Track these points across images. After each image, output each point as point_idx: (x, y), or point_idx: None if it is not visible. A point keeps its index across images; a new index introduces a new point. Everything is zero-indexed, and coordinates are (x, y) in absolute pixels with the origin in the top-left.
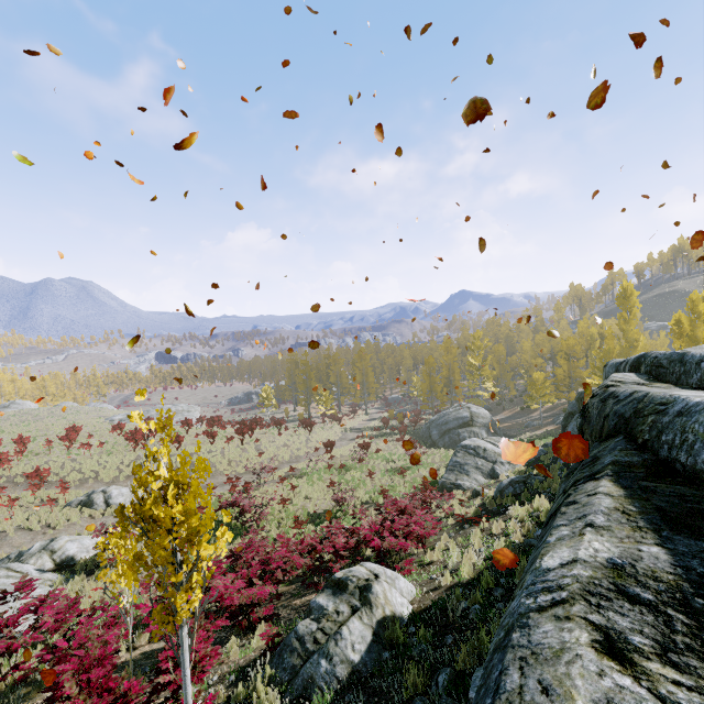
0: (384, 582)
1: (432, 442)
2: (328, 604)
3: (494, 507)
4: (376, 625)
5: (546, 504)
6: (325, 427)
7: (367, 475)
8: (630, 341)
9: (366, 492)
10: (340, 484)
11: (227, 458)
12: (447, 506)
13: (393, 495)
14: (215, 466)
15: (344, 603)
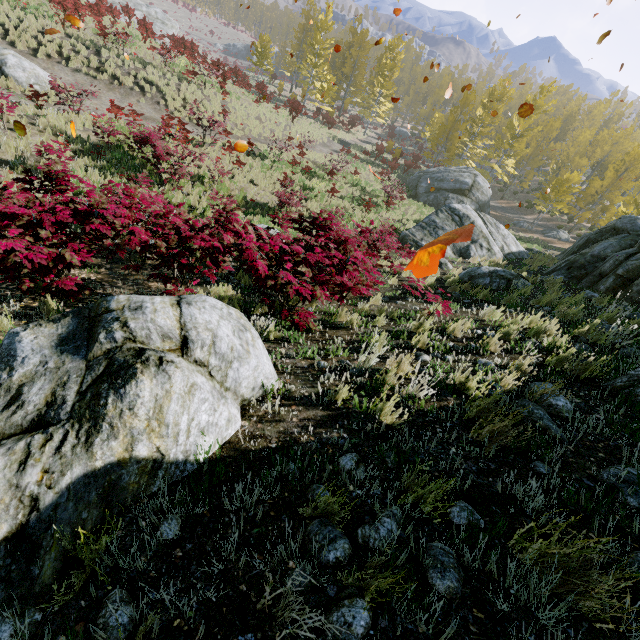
0: (179, 375)
1: (415, 194)
2: (28, 358)
3: (456, 292)
4: (65, 492)
5: (562, 339)
6: (313, 124)
7: (330, 191)
8: None
9: (320, 207)
10: (292, 183)
11: (182, 96)
12: (397, 262)
13: (345, 224)
14: (165, 100)
15: (53, 380)
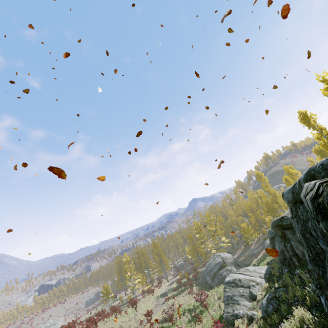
0: None
1: (209, 286)
2: None
3: None
4: None
5: (307, 315)
6: (145, 300)
7: None
8: (273, 194)
9: None
10: None
11: None
12: None
13: None
14: None
15: None
